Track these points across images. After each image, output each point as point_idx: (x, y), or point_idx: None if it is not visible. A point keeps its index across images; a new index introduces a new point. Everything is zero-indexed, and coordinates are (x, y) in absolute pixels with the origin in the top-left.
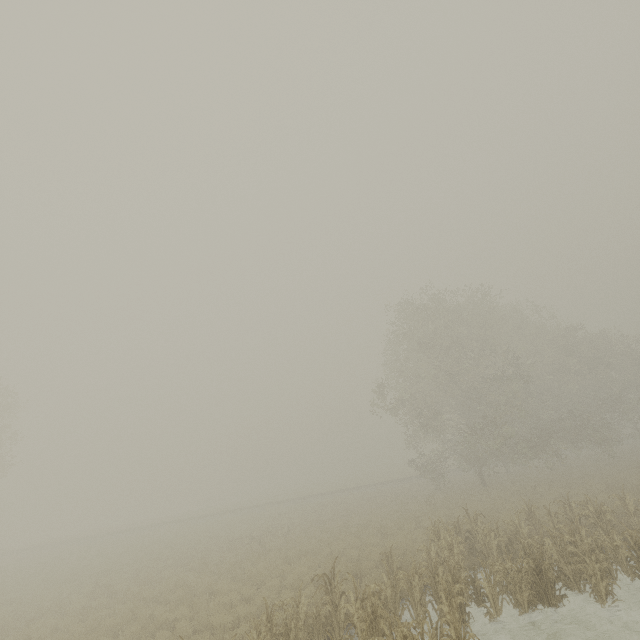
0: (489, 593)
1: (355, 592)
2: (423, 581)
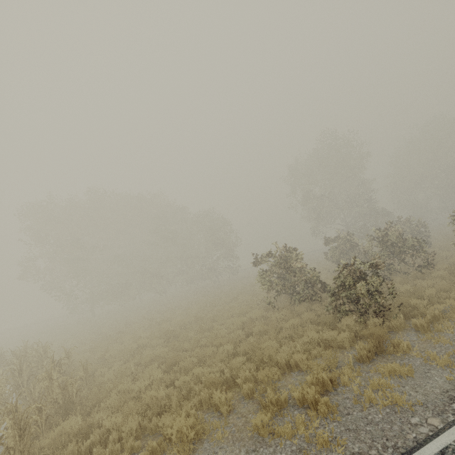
0: None
1: None
2: None
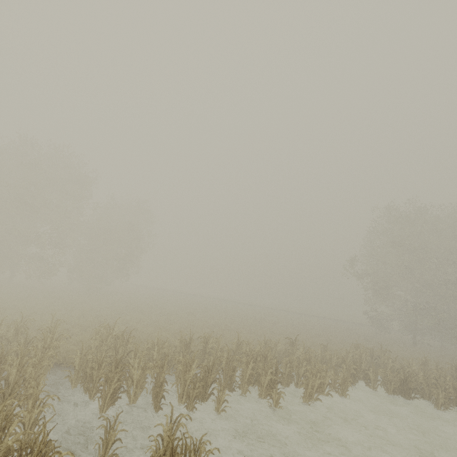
0: (372, 378)
1: (303, 348)
2: (338, 360)
